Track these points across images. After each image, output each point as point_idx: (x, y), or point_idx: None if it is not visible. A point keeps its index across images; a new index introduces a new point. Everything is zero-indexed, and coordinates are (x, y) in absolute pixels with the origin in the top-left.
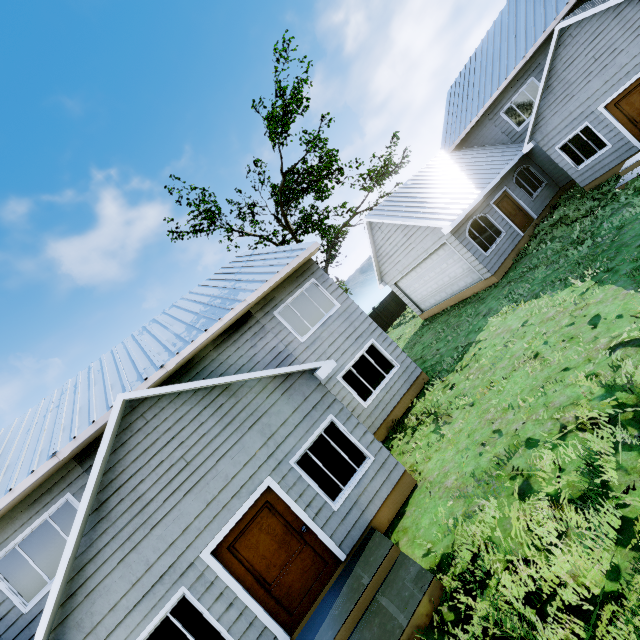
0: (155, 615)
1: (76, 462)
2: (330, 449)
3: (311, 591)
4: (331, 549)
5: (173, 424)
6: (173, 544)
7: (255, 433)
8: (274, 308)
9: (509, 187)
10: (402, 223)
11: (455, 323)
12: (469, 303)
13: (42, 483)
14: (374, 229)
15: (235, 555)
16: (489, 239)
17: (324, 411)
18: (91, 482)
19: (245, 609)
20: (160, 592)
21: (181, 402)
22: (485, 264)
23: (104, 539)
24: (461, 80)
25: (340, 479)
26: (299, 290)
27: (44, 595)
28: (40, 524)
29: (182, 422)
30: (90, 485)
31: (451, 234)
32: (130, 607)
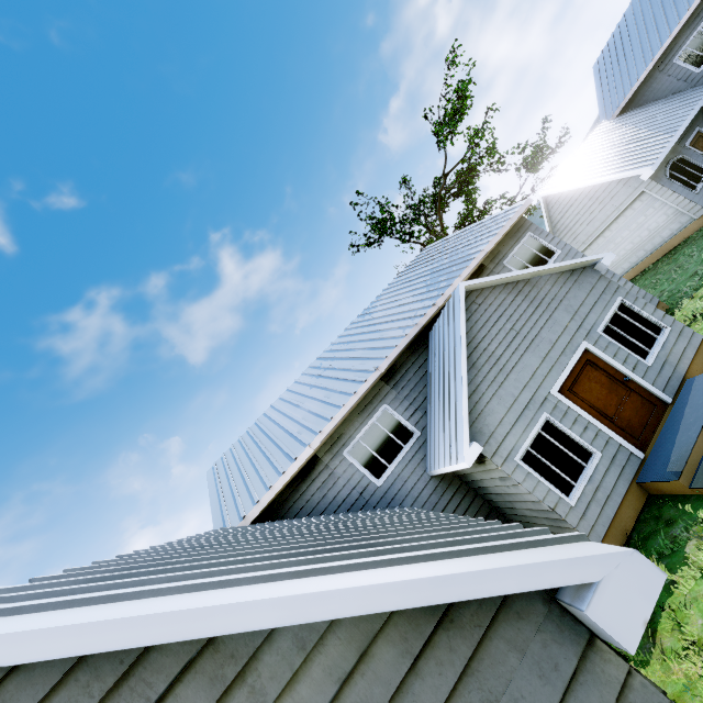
0: (531, 430)
1: (383, 382)
2: (627, 323)
3: (648, 424)
4: (656, 394)
5: (497, 307)
6: (527, 385)
7: (561, 312)
8: (502, 259)
9: (702, 127)
10: (588, 185)
11: (672, 267)
12: (681, 248)
13: (364, 397)
14: (550, 204)
15: (575, 396)
16: (694, 178)
17: (612, 295)
18: (463, 337)
19: (598, 432)
20: (529, 415)
21: (498, 292)
22: (697, 201)
23: (477, 380)
24: (610, 49)
25: (644, 345)
26: (520, 243)
27: (388, 475)
28: (371, 426)
29: (503, 305)
30: (463, 339)
31: (650, 180)
32: (511, 423)
